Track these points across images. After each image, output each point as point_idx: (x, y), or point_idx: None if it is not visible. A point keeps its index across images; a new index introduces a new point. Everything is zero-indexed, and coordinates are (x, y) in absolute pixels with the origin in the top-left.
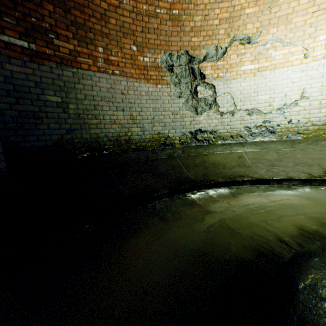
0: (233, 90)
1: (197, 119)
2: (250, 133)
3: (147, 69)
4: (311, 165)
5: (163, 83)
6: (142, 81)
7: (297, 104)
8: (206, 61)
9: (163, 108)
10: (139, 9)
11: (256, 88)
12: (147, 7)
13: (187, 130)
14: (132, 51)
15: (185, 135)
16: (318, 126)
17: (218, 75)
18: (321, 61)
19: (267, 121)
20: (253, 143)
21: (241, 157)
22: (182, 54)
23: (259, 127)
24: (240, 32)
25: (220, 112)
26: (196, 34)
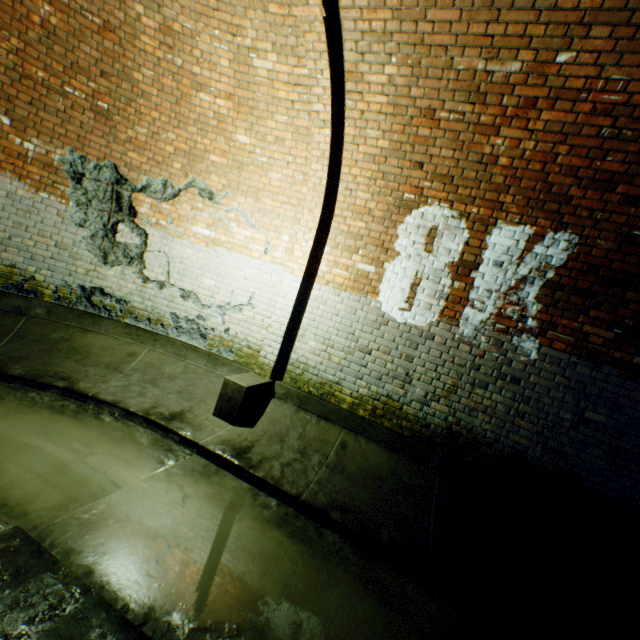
0: (174, 253)
1: (103, 272)
2: (178, 325)
3: (27, 159)
4: (194, 398)
5: (56, 194)
6: (9, 174)
7: (242, 309)
8: (146, 194)
9: (40, 230)
10: (30, 72)
11: (205, 265)
12: (48, 76)
13: (78, 281)
14: (0, 122)
15: (71, 288)
16: (253, 351)
17: (160, 221)
18: (278, 266)
19: (202, 318)
20: (172, 342)
21: (135, 355)
22: (106, 166)
23: (191, 321)
24: (203, 180)
25: (145, 277)
26: (139, 151)
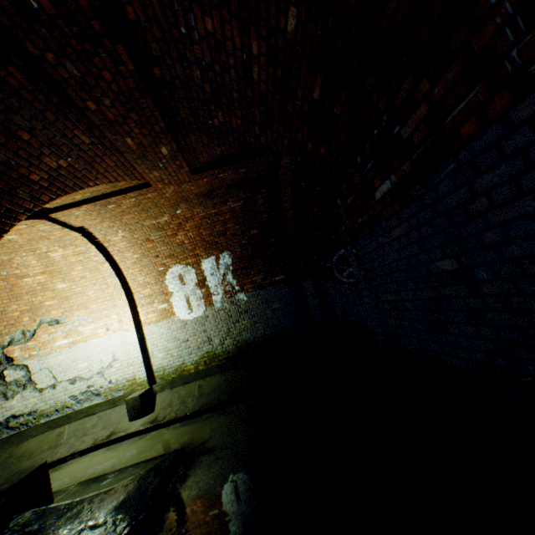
0: (52, 364)
1: (9, 405)
2: (78, 400)
3: None
4: (114, 424)
5: None
6: None
7: (113, 365)
8: (14, 345)
9: None
10: None
11: (76, 358)
12: None
13: None
14: None
15: None
16: (132, 381)
17: (32, 353)
18: (120, 332)
19: (92, 385)
20: (81, 411)
21: (62, 432)
22: None
23: (86, 392)
24: (47, 317)
25: (40, 389)
26: None
